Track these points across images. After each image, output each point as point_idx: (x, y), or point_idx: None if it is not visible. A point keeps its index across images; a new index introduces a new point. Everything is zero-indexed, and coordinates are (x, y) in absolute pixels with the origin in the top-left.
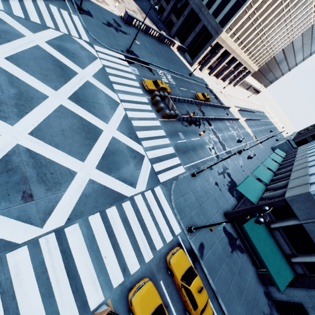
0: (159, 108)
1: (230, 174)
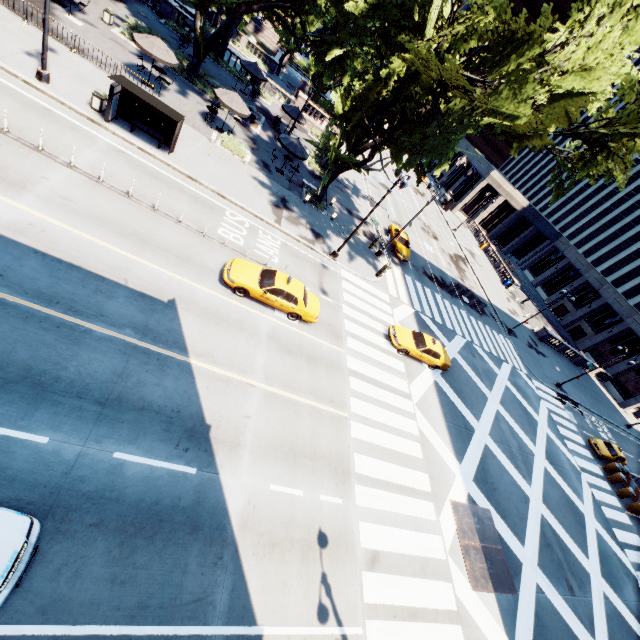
0: (625, 493)
1: None
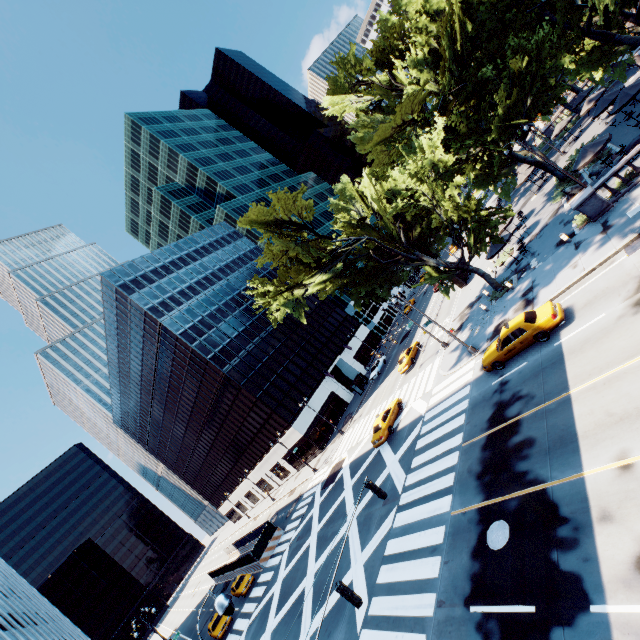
0: None
1: None
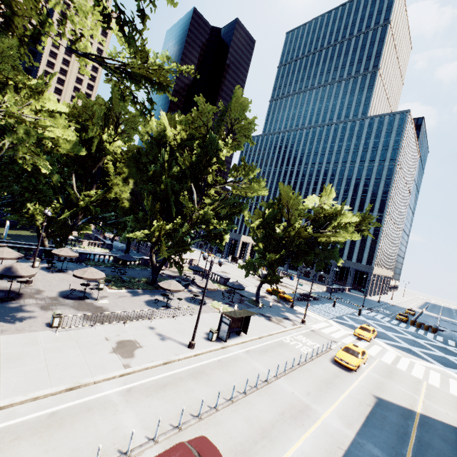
0: (427, 327)
1: None
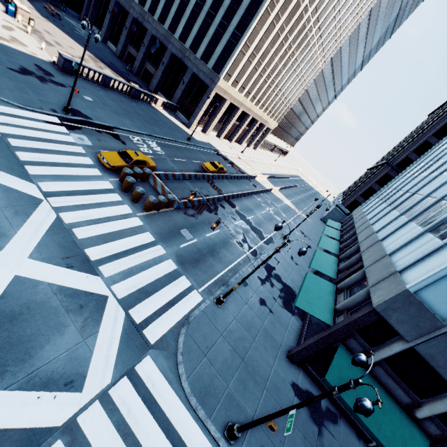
0: (135, 195)
1: (279, 277)
